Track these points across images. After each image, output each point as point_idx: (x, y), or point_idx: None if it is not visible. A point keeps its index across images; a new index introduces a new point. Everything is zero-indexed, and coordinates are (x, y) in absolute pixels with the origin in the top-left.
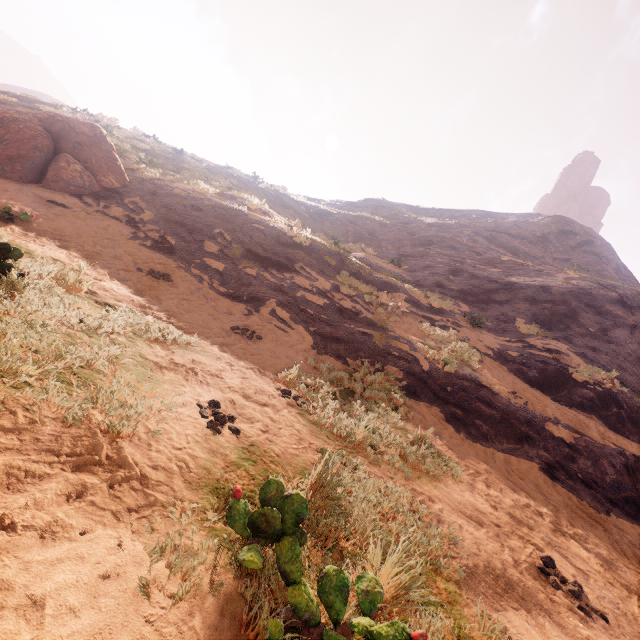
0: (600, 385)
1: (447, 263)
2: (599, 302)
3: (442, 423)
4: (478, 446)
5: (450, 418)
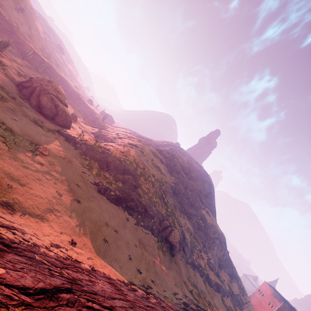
0: (214, 267)
1: (197, 221)
2: (214, 239)
3: (208, 285)
4: (210, 287)
5: (208, 283)
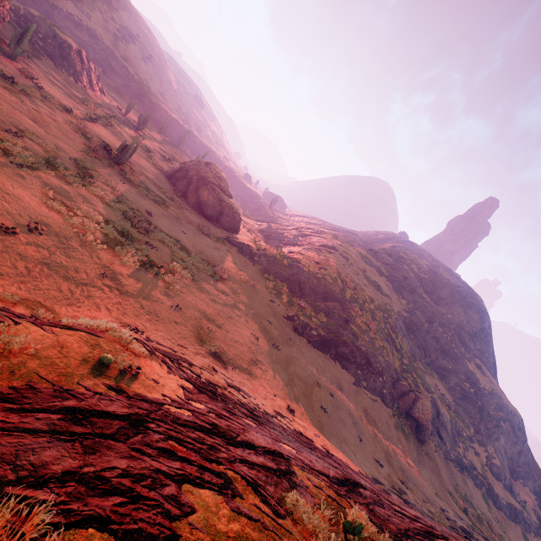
0: (503, 474)
1: (458, 384)
2: (499, 420)
3: (492, 505)
4: (498, 511)
5: (492, 502)
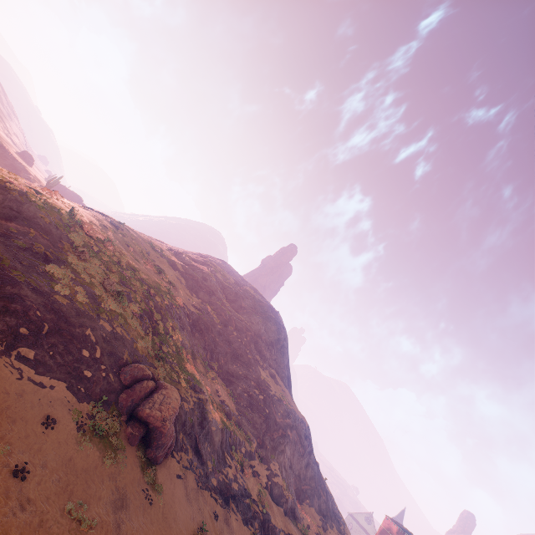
0: (285, 495)
1: (247, 390)
2: (286, 428)
3: None
4: None
5: None
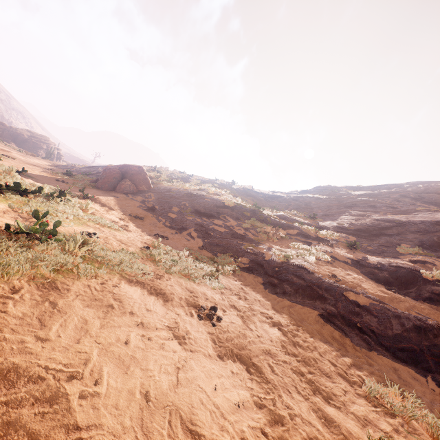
0: None
1: (357, 215)
2: None
3: (257, 284)
4: (273, 296)
5: (266, 283)
